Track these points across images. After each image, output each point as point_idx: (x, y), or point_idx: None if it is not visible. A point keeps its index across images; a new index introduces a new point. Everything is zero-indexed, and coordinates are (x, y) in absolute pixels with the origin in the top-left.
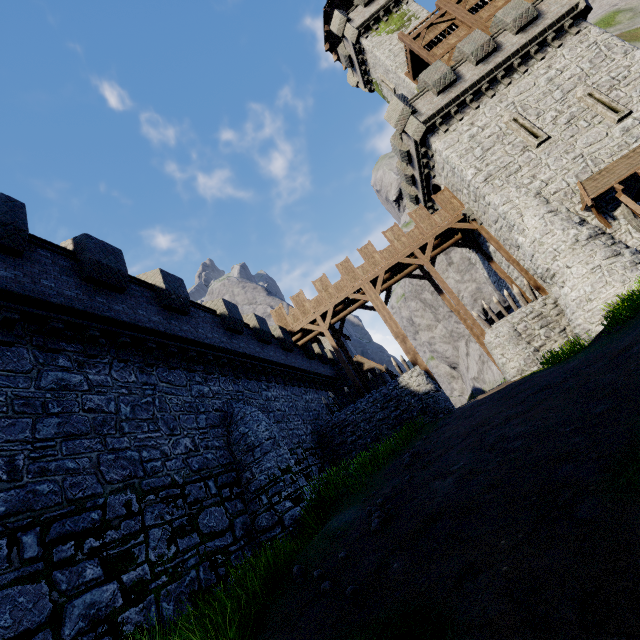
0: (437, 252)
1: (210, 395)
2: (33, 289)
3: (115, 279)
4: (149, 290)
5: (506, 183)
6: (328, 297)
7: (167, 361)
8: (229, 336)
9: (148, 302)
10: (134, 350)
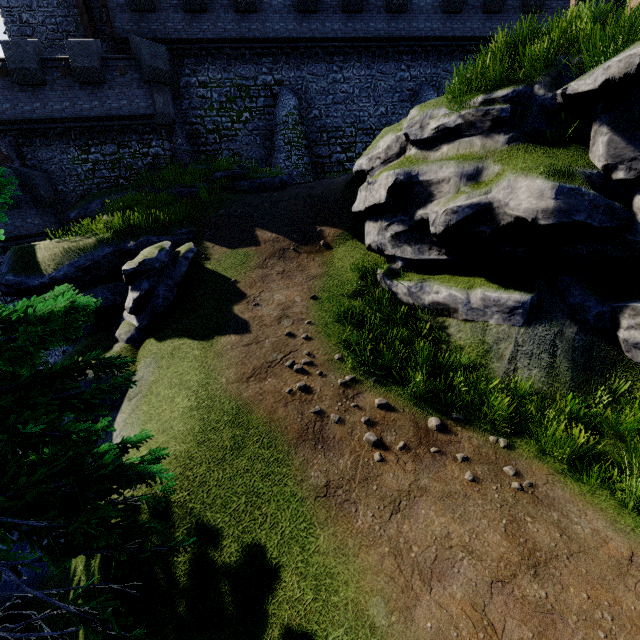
0: None
1: (408, 79)
2: (323, 32)
3: (357, 6)
4: None
5: None
6: None
7: (384, 57)
8: (444, 20)
9: (378, 12)
10: (367, 53)
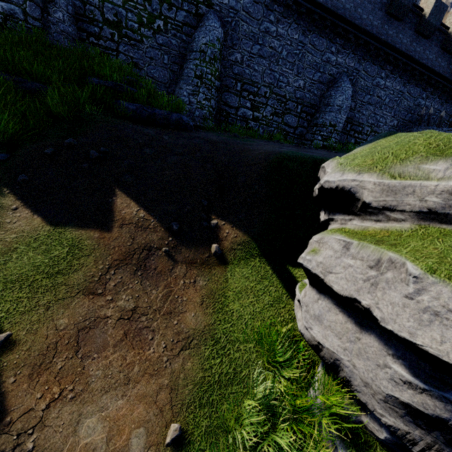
0: None
1: (333, 63)
2: None
3: None
4: None
5: None
6: None
7: (321, 31)
8: (384, 21)
9: None
10: (307, 17)
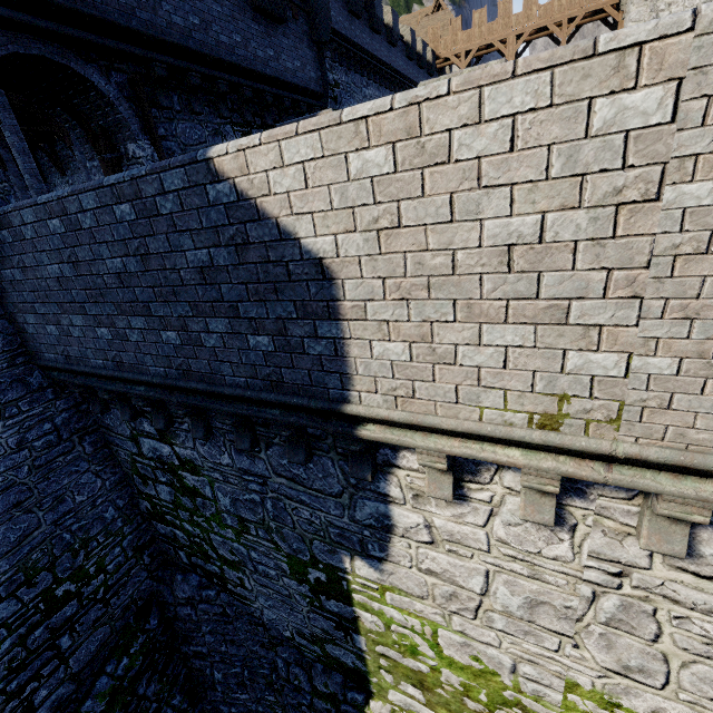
0: (585, 22)
1: None
2: (362, 42)
3: (379, 27)
4: (384, 27)
5: (650, 1)
6: (478, 35)
7: (385, 83)
8: (407, 63)
9: (384, 39)
10: (377, 75)
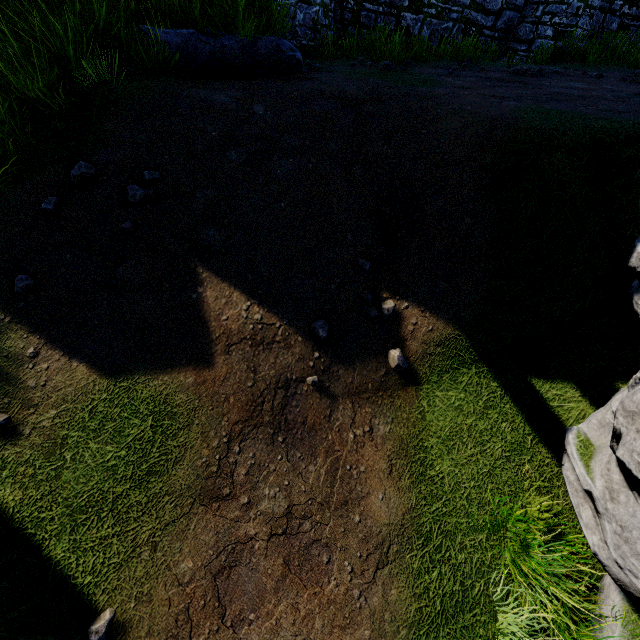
0: None
1: None
2: None
3: None
4: None
5: None
6: None
7: None
8: None
9: None
10: None
